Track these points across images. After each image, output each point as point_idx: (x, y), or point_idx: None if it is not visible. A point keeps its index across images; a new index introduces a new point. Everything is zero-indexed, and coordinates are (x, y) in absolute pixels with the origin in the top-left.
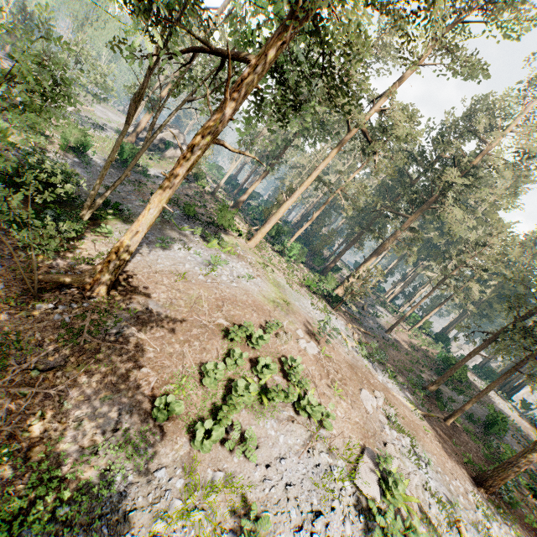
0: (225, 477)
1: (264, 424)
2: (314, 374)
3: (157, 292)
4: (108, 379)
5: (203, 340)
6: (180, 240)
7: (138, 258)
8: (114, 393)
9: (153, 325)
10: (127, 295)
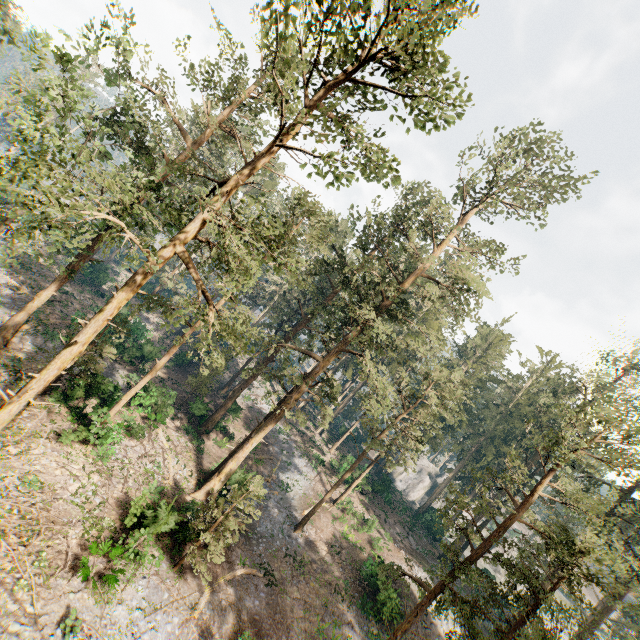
0: None
1: None
2: None
3: None
4: None
5: None
6: None
7: None
8: None
9: None
10: None
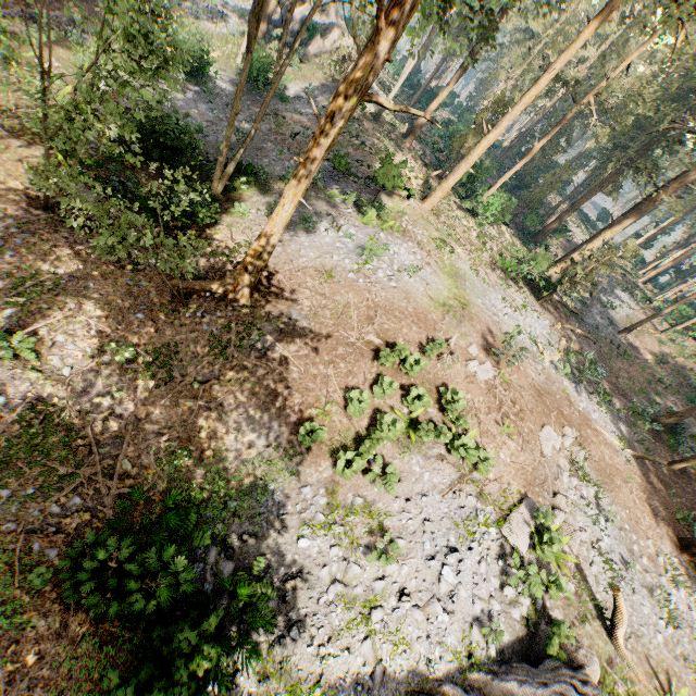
0: (364, 503)
1: (409, 460)
2: (480, 407)
3: (300, 298)
4: (257, 397)
5: (349, 361)
6: (328, 215)
7: (279, 249)
8: (263, 411)
9: (296, 341)
10: (268, 303)
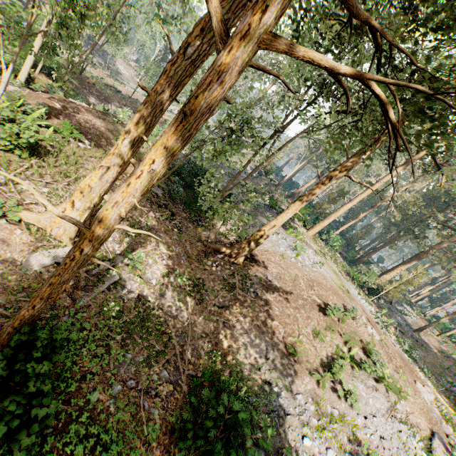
0: (339, 415)
1: (357, 386)
2: (383, 357)
3: (269, 266)
4: (255, 323)
5: (306, 310)
6: None
7: None
8: (260, 333)
9: (273, 291)
10: (253, 265)
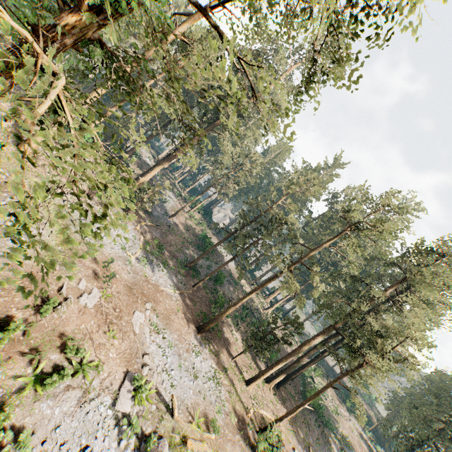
0: None
1: (40, 409)
2: (92, 329)
3: None
4: None
5: None
6: None
7: None
8: None
9: None
10: None
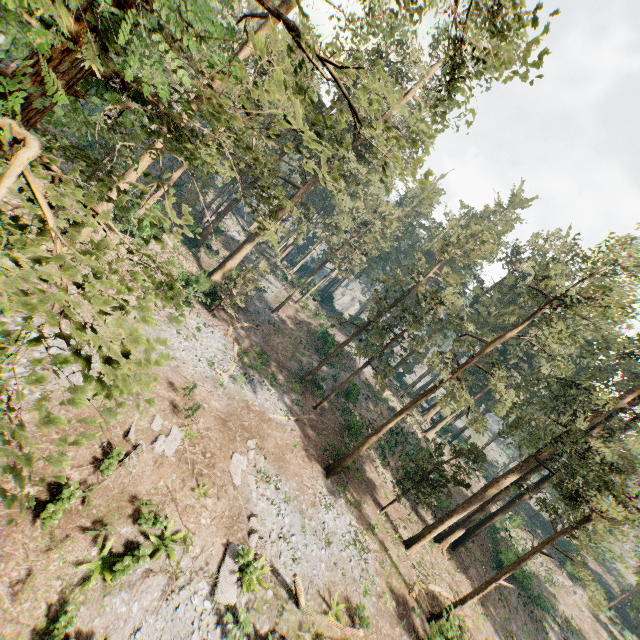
0: None
1: (112, 605)
2: (175, 486)
3: None
4: None
5: None
6: None
7: None
8: None
9: None
10: None
